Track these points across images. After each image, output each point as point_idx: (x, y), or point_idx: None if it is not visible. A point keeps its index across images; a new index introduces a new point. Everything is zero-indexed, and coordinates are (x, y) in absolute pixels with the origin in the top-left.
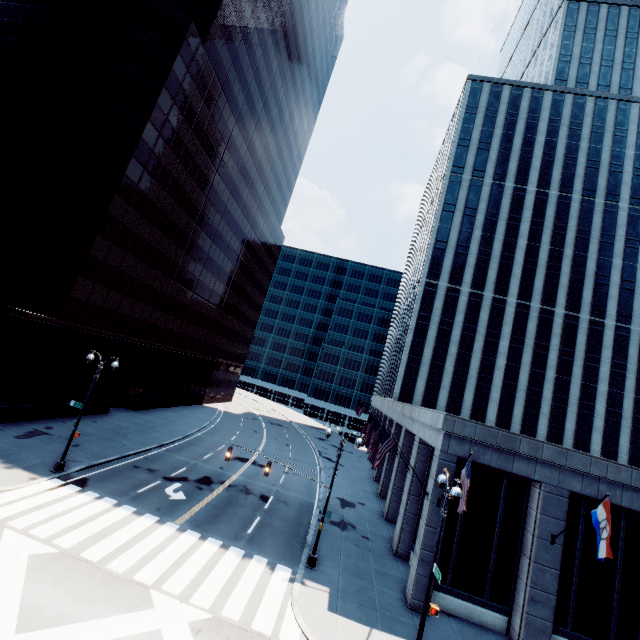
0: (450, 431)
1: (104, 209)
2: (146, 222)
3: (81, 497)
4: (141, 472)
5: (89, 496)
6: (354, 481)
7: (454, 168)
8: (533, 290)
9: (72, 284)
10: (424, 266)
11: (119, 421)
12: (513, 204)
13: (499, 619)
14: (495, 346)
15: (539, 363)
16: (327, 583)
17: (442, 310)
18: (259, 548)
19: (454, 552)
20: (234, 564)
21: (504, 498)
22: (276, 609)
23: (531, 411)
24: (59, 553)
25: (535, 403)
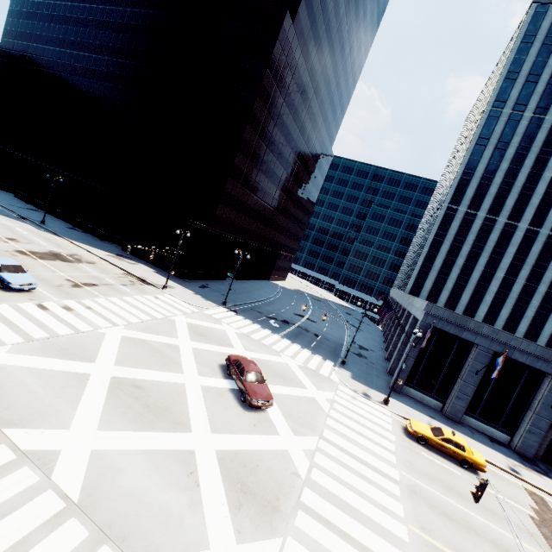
0: (428, 311)
1: (232, 161)
2: (251, 164)
3: (238, 317)
4: (255, 312)
5: (241, 317)
6: (369, 340)
7: (496, 103)
8: (546, 218)
9: (217, 208)
10: (448, 193)
11: (233, 285)
12: (548, 138)
13: (438, 404)
14: (497, 262)
15: (534, 279)
16: (350, 371)
17: (457, 230)
18: (318, 352)
19: (419, 371)
20: (308, 354)
21: (455, 350)
22: (328, 371)
23: (516, 314)
24: (243, 334)
25: (521, 308)
